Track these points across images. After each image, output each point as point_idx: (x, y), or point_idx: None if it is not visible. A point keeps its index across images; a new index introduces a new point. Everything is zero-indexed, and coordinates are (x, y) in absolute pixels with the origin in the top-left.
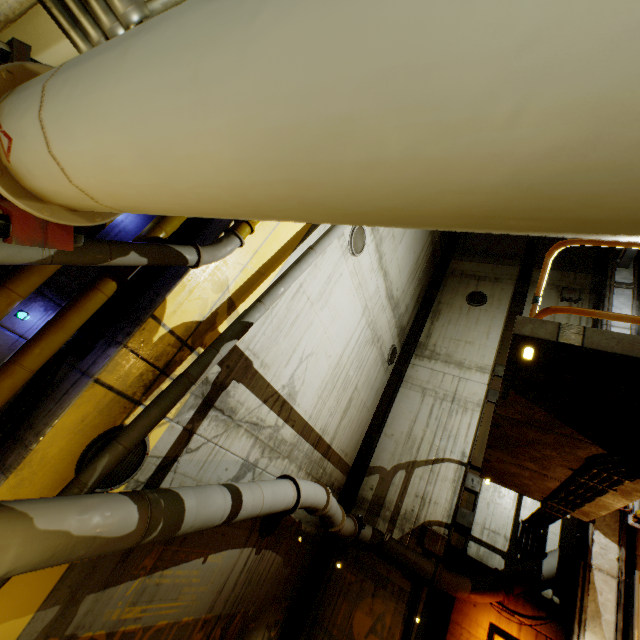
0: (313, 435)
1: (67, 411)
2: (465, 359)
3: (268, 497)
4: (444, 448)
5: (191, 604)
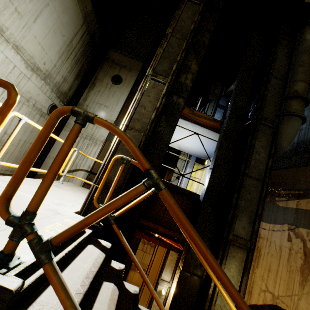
0: None
1: None
2: (102, 116)
3: None
4: (80, 164)
5: None
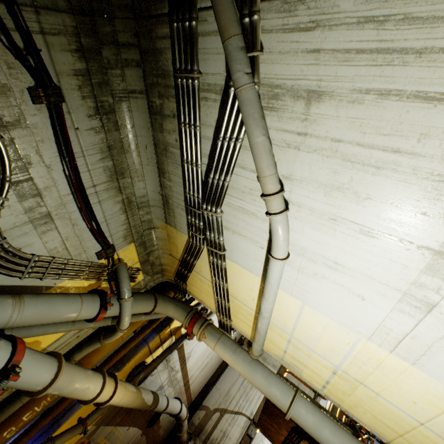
0: (186, 378)
1: (138, 354)
2: (268, 357)
3: (174, 405)
4: (243, 406)
5: None
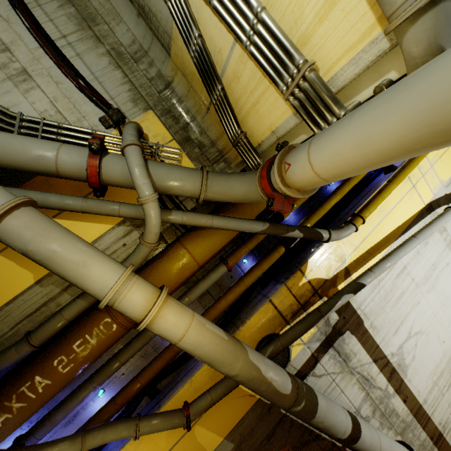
0: (430, 425)
1: (256, 313)
2: None
3: (385, 446)
4: None
5: None
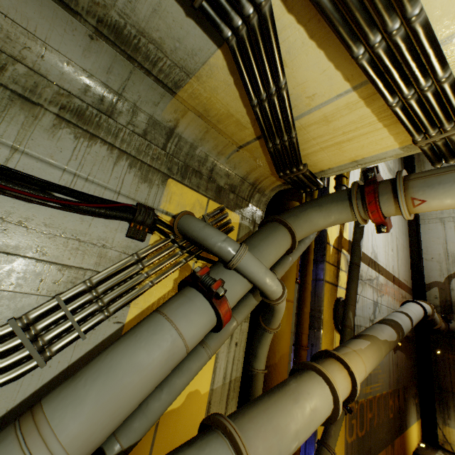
0: (390, 276)
1: (323, 298)
2: None
3: (415, 313)
4: None
5: (382, 384)
